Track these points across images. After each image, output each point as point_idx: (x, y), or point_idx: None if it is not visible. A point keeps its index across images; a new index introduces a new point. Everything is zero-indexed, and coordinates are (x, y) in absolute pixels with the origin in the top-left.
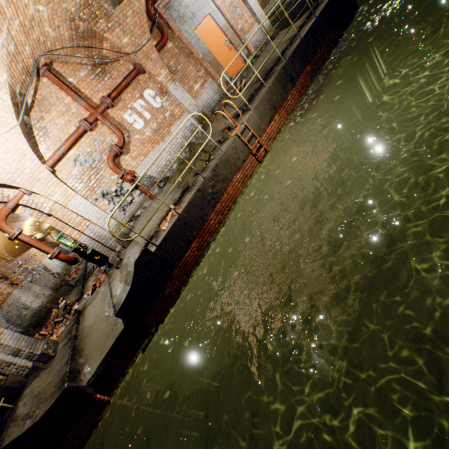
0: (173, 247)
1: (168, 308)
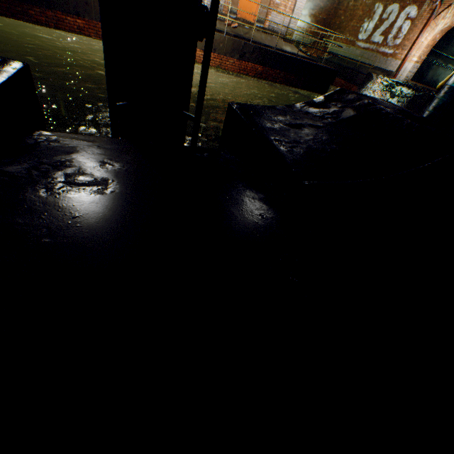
0: (64, 1)
1: (22, 20)
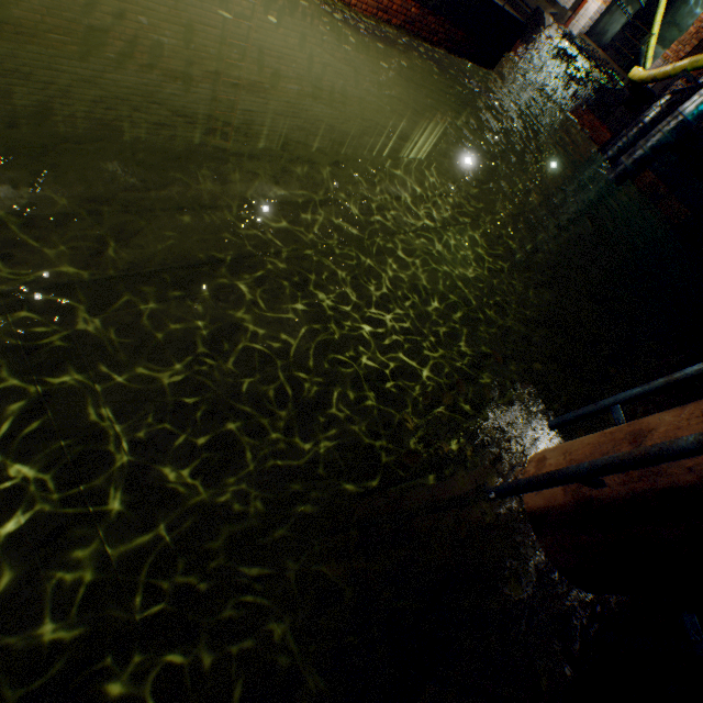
0: None
1: None
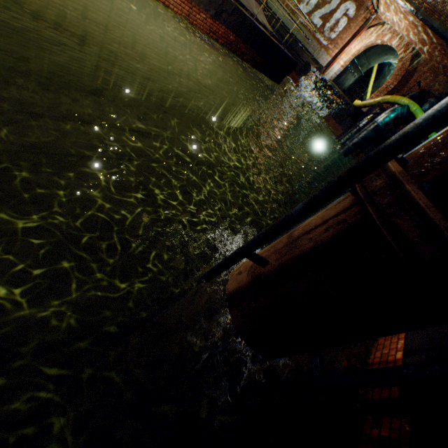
0: None
1: None
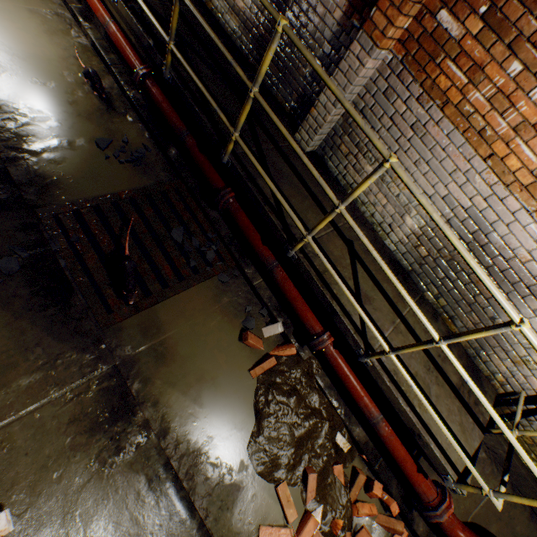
0: None
1: None
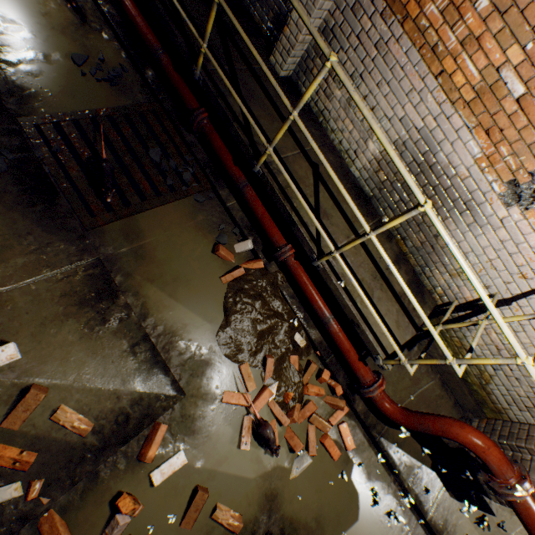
0: None
1: None
